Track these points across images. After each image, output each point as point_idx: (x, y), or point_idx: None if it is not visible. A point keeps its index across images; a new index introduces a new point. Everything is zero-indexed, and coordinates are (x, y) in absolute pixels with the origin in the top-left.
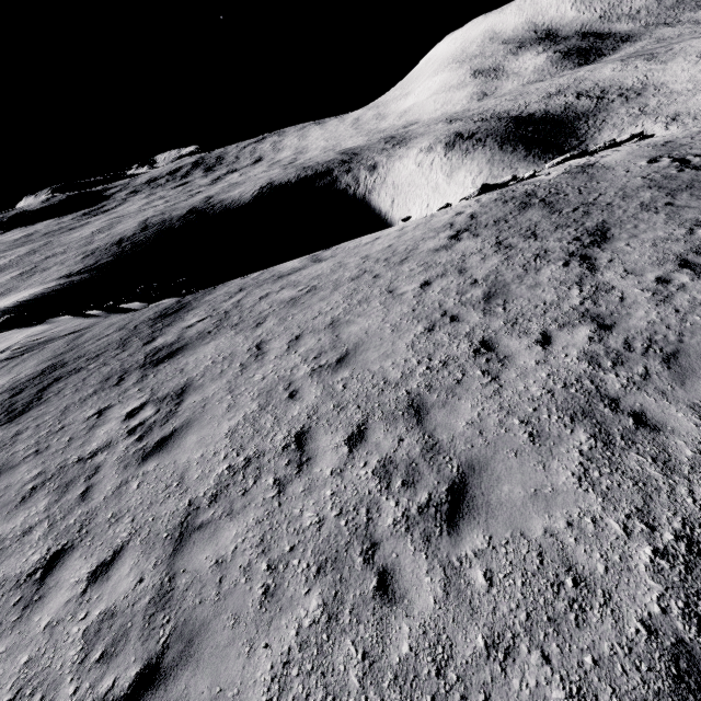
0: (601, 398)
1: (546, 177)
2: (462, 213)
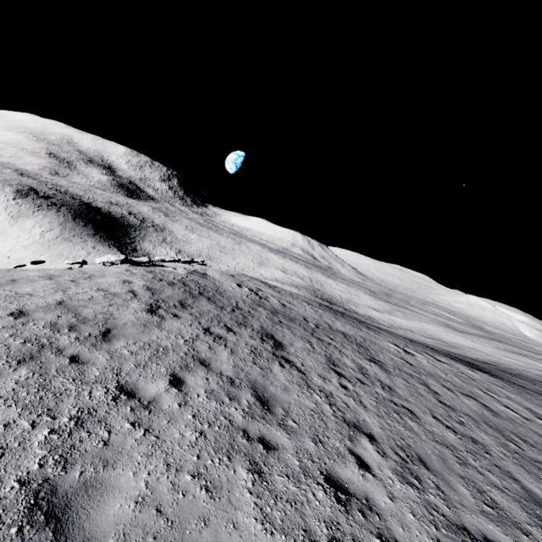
0: (460, 530)
1: (178, 271)
2: (132, 282)
